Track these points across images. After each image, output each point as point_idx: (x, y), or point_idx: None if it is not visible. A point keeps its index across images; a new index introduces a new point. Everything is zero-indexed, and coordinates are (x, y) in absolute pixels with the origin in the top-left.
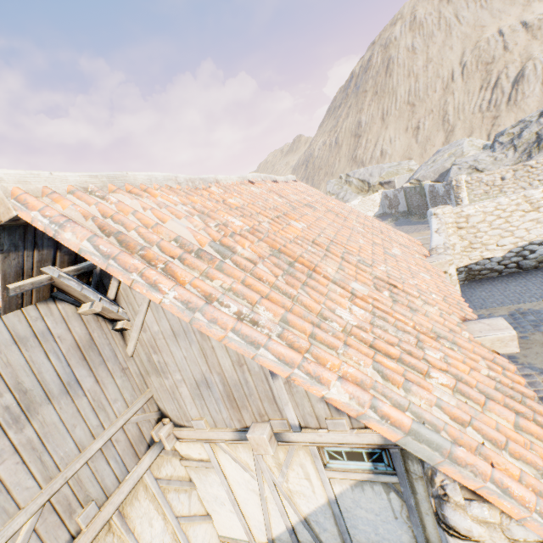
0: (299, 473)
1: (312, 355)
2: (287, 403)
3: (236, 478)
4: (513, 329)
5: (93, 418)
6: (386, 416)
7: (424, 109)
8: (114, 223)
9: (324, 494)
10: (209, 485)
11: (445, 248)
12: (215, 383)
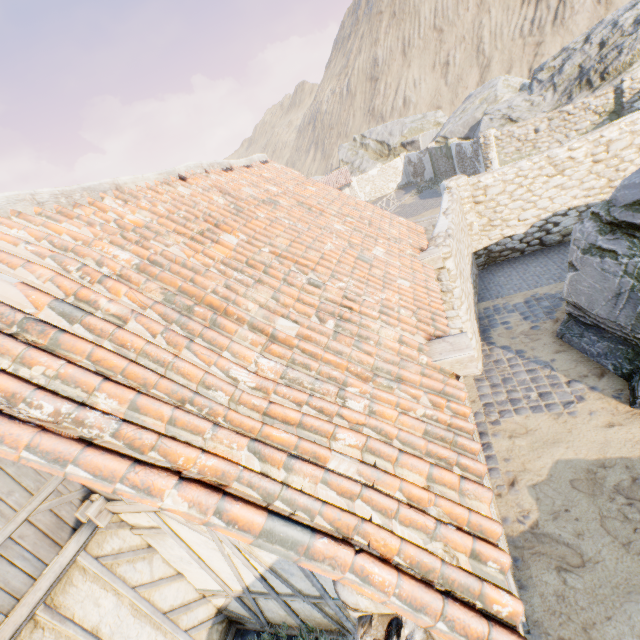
0: None
1: (160, 452)
2: None
3: (193, 539)
4: (526, 319)
5: None
6: (234, 520)
7: (454, 35)
8: None
9: None
10: (171, 548)
11: (445, 236)
12: None
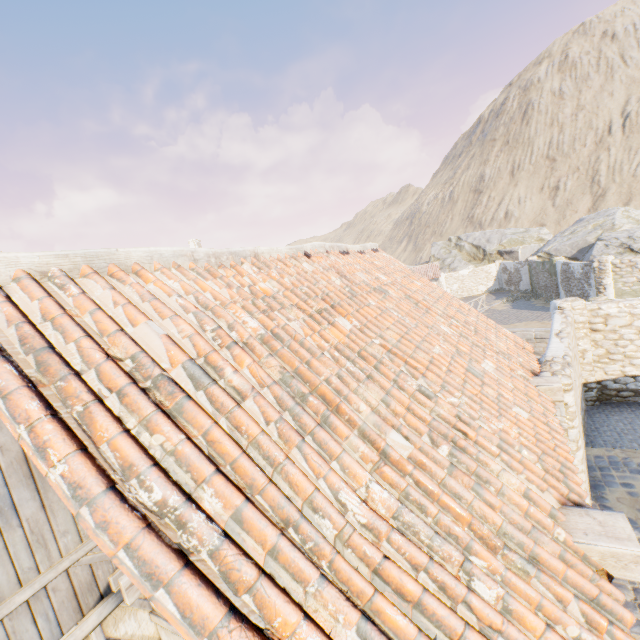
0: None
1: (255, 598)
2: None
3: None
4: None
5: (26, 558)
6: None
7: (568, 165)
8: (54, 329)
9: None
10: None
11: (563, 363)
12: None
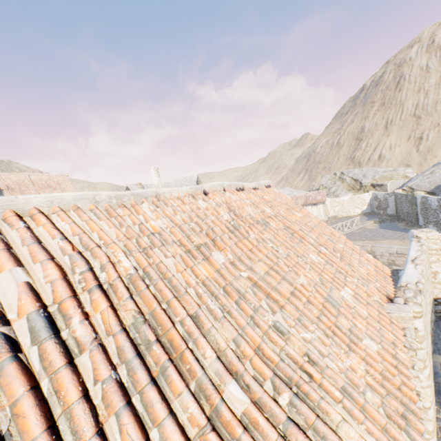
0: None
1: None
2: None
3: None
4: None
5: None
6: None
7: (430, 121)
8: None
9: None
10: None
11: (415, 291)
12: None
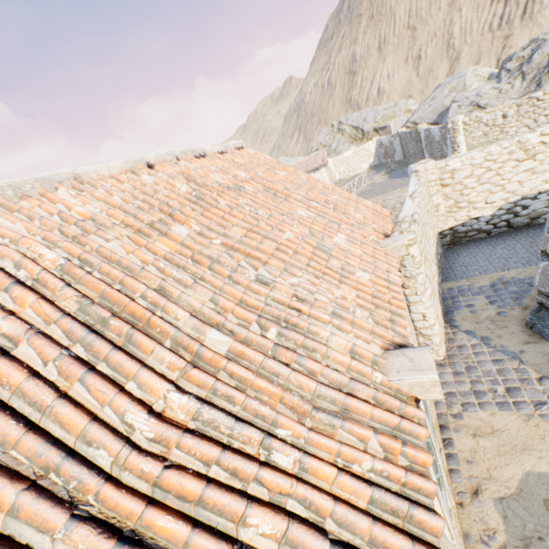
0: None
1: None
2: None
3: None
4: (492, 303)
5: None
6: None
7: (427, 32)
8: None
9: None
10: None
11: (410, 221)
12: None
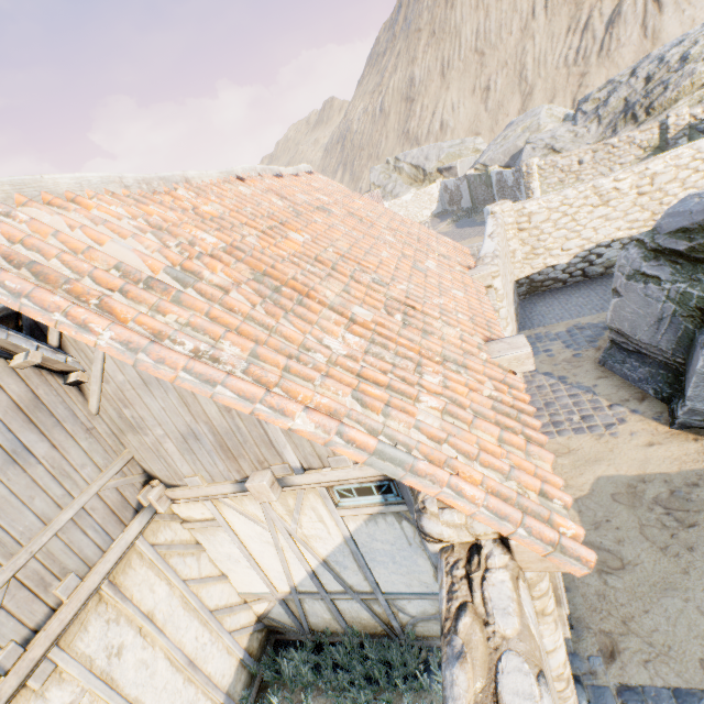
0: (312, 517)
1: (282, 389)
2: (285, 446)
3: (247, 532)
4: (568, 347)
5: (56, 488)
6: (352, 440)
7: (497, 60)
8: (27, 250)
9: (340, 533)
10: (220, 545)
11: (493, 257)
12: (204, 434)
